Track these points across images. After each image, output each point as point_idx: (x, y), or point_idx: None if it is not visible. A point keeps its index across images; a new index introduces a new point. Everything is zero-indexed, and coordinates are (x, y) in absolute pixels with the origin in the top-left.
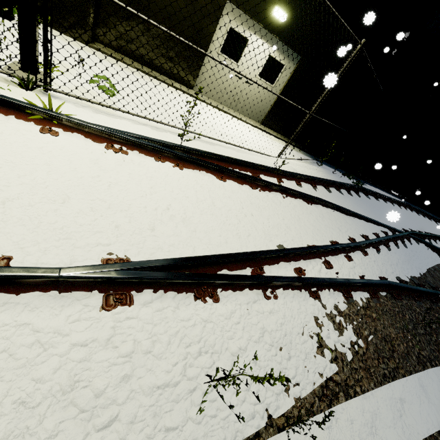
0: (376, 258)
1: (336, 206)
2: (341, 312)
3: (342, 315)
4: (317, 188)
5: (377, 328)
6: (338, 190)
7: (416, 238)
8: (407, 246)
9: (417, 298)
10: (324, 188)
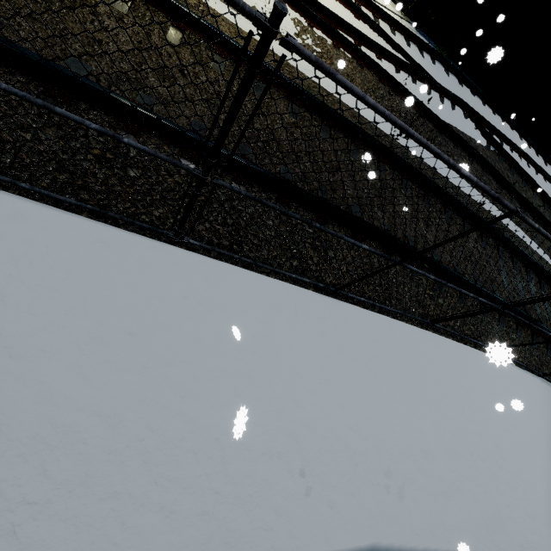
0: (389, 69)
1: (383, 31)
2: (324, 44)
3: (323, 45)
4: (378, 21)
5: (347, 70)
6: (407, 40)
7: (466, 112)
8: (444, 103)
9: (403, 98)
10: (388, 28)
